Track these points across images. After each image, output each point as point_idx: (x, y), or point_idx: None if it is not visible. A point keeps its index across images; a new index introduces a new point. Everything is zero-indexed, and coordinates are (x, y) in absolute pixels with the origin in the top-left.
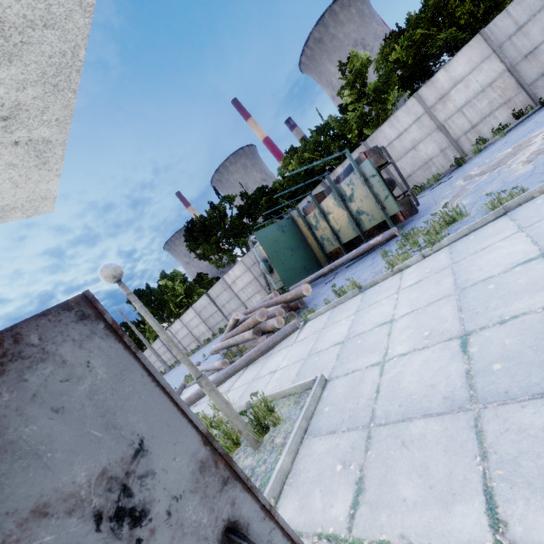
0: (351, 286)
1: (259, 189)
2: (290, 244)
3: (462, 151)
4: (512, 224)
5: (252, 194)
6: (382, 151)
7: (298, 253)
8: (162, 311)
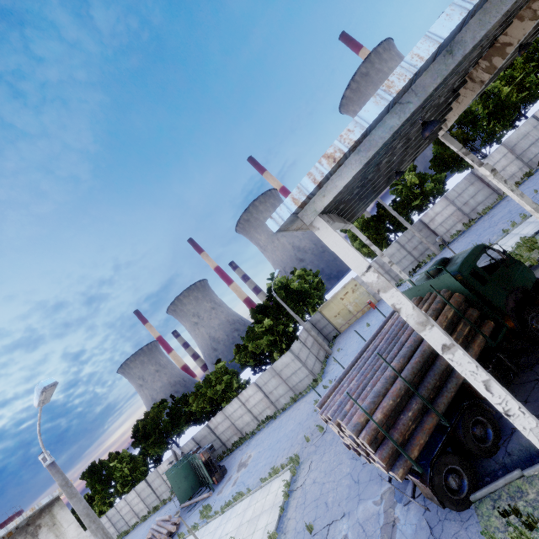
0: (182, 536)
1: (184, 396)
2: (184, 473)
3: (259, 422)
4: (202, 533)
5: (180, 398)
6: (211, 448)
7: (189, 478)
8: (111, 484)
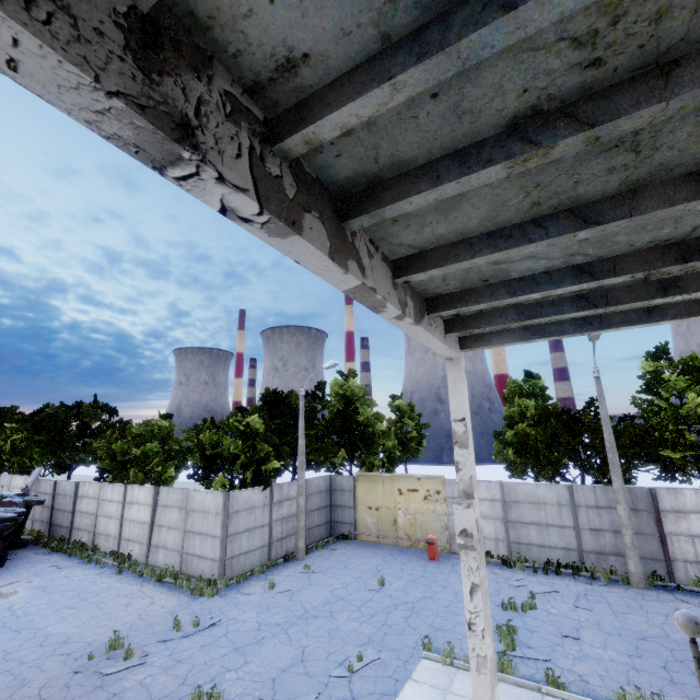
0: None
1: (127, 423)
2: None
3: (118, 550)
4: None
5: (122, 421)
6: (2, 521)
7: None
8: None
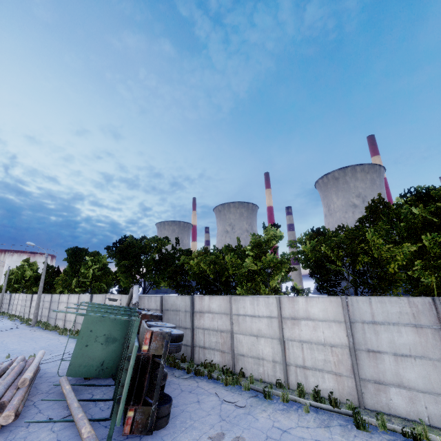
0: None
1: (188, 251)
2: (110, 332)
3: (287, 379)
4: None
5: (182, 250)
6: (176, 340)
7: (110, 346)
8: (78, 275)
